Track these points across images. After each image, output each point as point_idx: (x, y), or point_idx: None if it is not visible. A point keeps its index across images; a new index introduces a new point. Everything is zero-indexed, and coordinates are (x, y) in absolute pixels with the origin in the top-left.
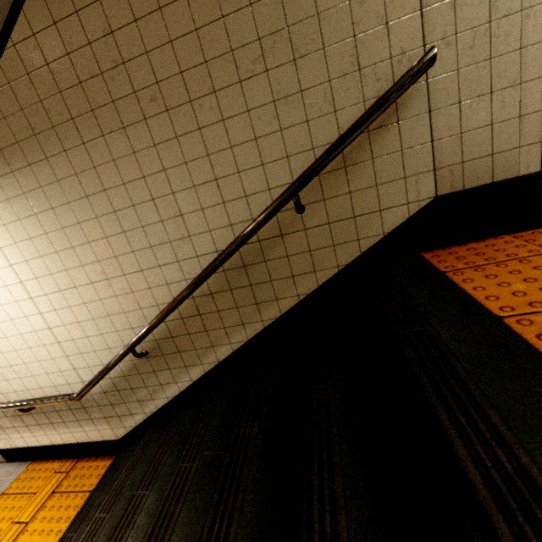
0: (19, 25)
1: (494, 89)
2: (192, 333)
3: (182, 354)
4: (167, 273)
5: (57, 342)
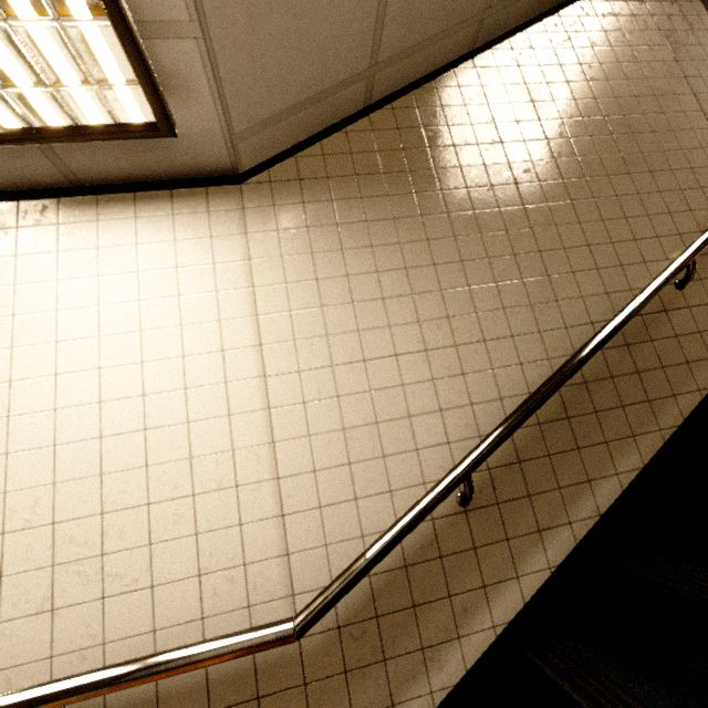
0: (404, 100)
1: None
2: (555, 452)
3: (534, 499)
4: (522, 347)
5: (273, 478)
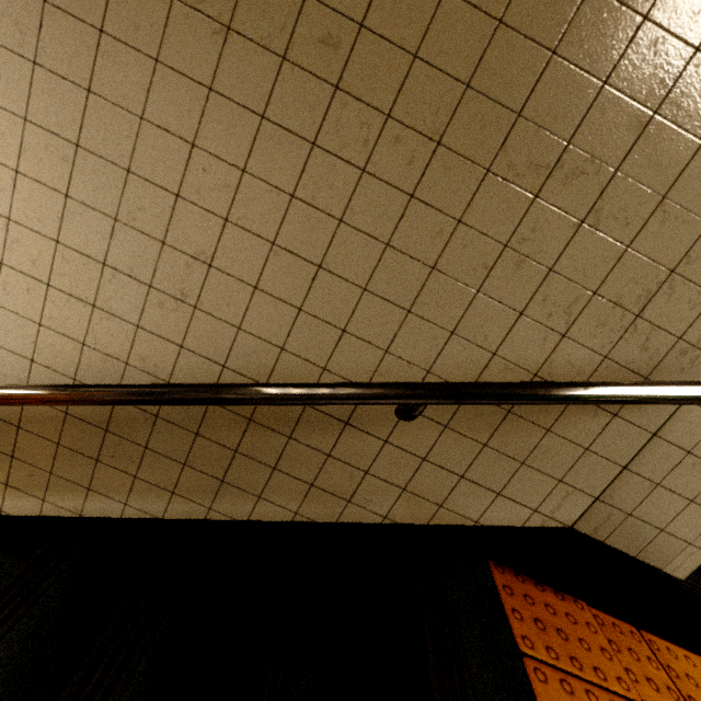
0: None
1: None
2: (67, 446)
3: (17, 463)
4: (100, 327)
5: None
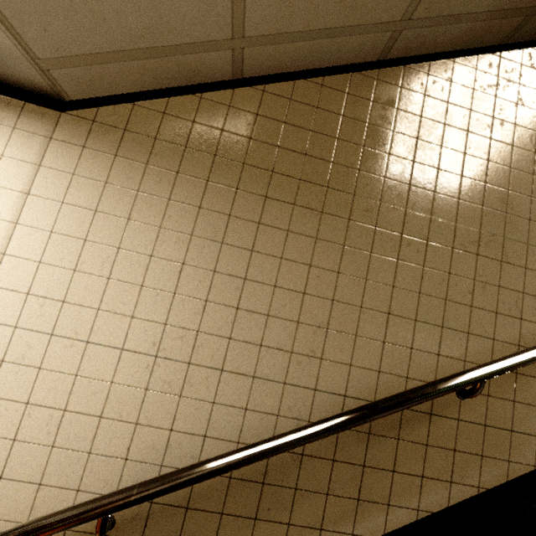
0: (282, 86)
1: None
2: (230, 513)
3: None
4: (258, 391)
5: None
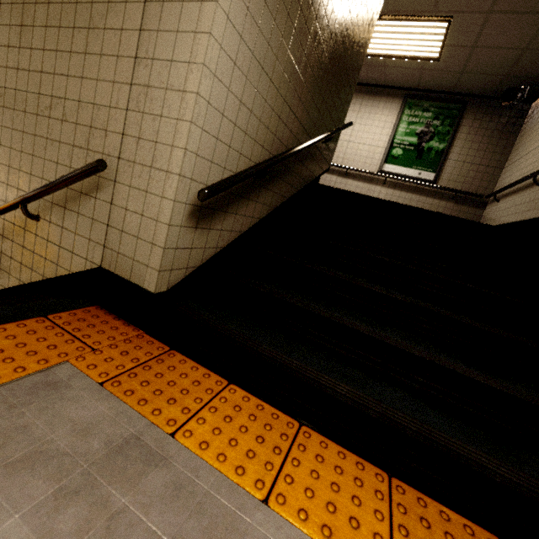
0: None
1: (144, 214)
2: None
3: None
4: None
5: None
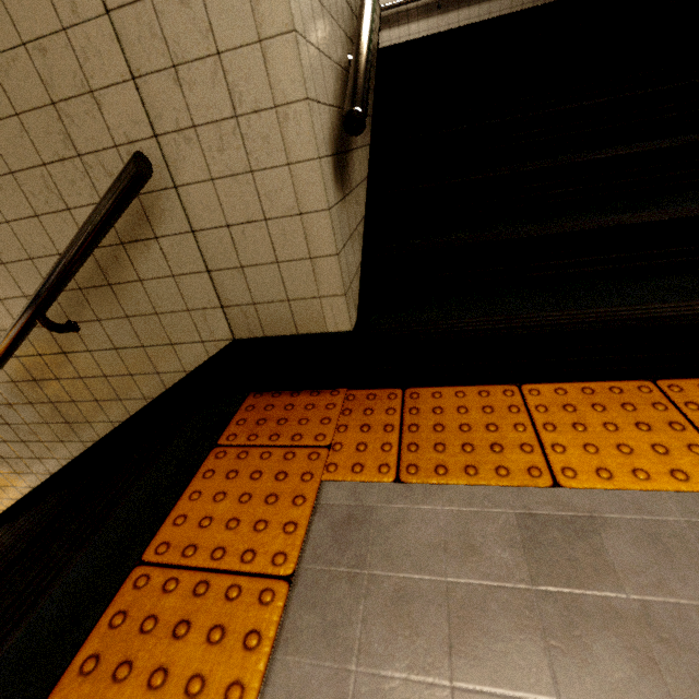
0: None
1: (268, 215)
2: (8, 441)
3: (7, 460)
4: None
5: None
